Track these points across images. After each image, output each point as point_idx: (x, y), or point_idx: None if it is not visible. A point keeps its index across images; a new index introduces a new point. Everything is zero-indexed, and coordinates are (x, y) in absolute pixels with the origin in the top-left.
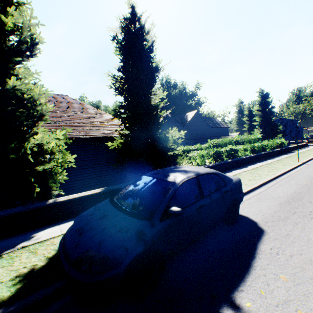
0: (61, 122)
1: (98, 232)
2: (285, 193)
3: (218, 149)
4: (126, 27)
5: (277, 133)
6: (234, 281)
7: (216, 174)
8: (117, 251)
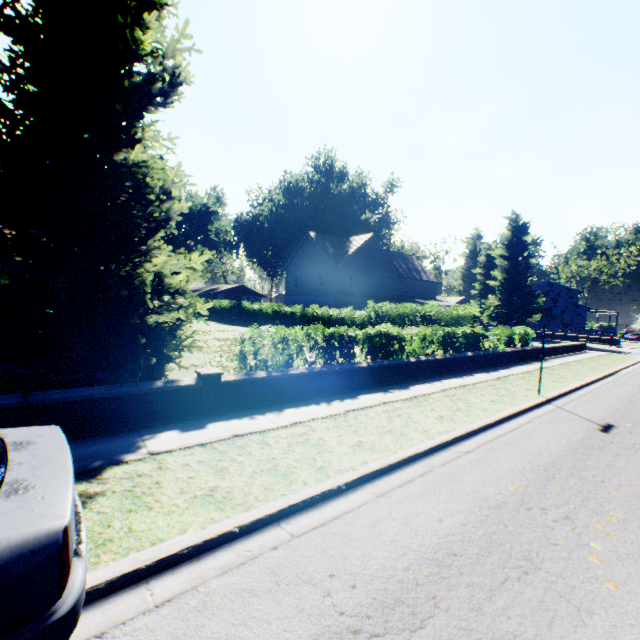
0: None
1: None
2: (400, 549)
3: (343, 331)
4: None
5: (531, 311)
6: None
7: None
8: None
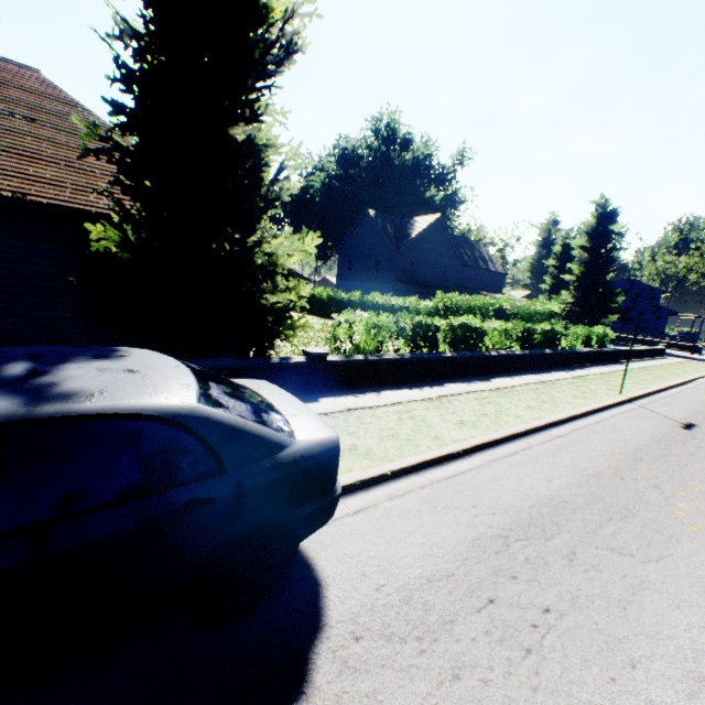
0: None
1: None
2: (521, 495)
3: (429, 320)
4: None
5: (608, 311)
6: None
7: (175, 424)
8: None
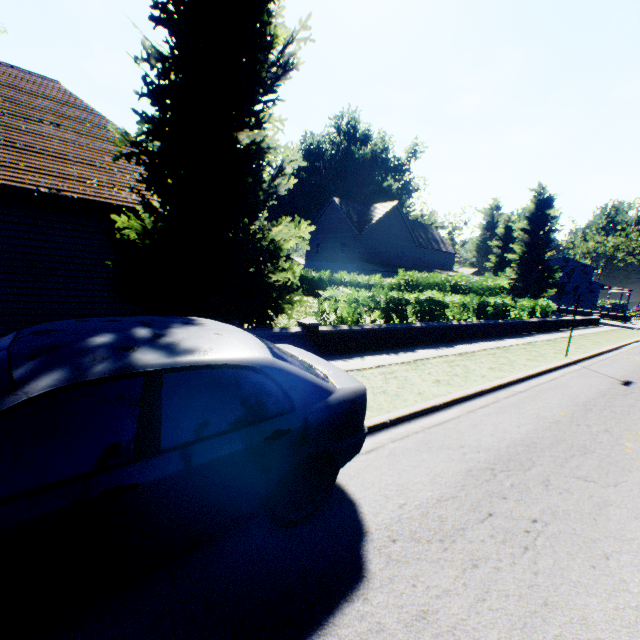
0: (0, 142)
1: None
2: (498, 438)
3: (400, 295)
4: None
5: (547, 286)
6: None
7: (263, 373)
8: None
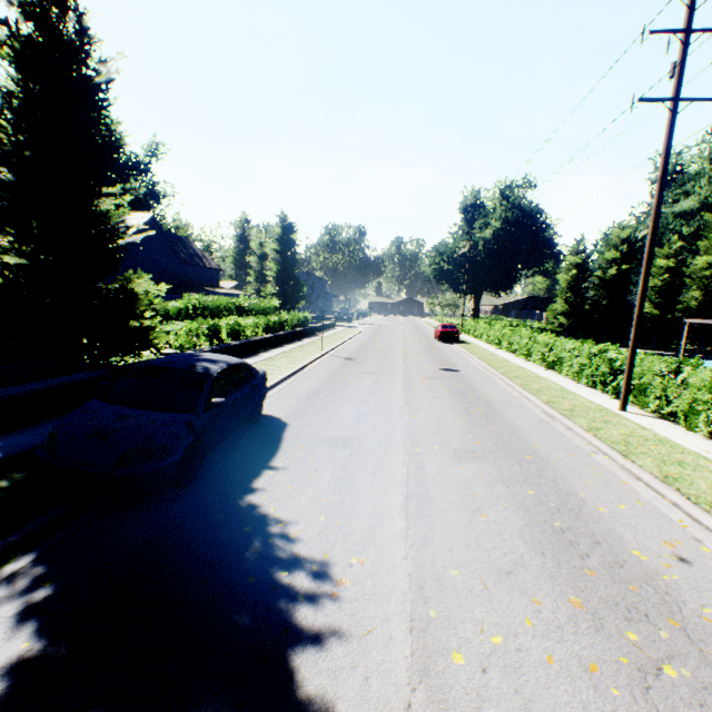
0: None
1: (134, 430)
2: (306, 389)
3: (218, 322)
4: (40, 7)
5: (300, 299)
6: (269, 457)
7: (247, 365)
8: (173, 440)
